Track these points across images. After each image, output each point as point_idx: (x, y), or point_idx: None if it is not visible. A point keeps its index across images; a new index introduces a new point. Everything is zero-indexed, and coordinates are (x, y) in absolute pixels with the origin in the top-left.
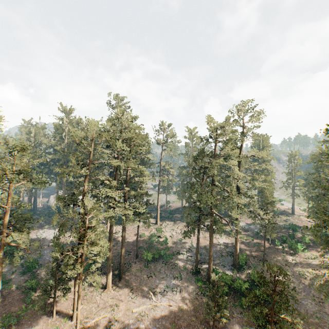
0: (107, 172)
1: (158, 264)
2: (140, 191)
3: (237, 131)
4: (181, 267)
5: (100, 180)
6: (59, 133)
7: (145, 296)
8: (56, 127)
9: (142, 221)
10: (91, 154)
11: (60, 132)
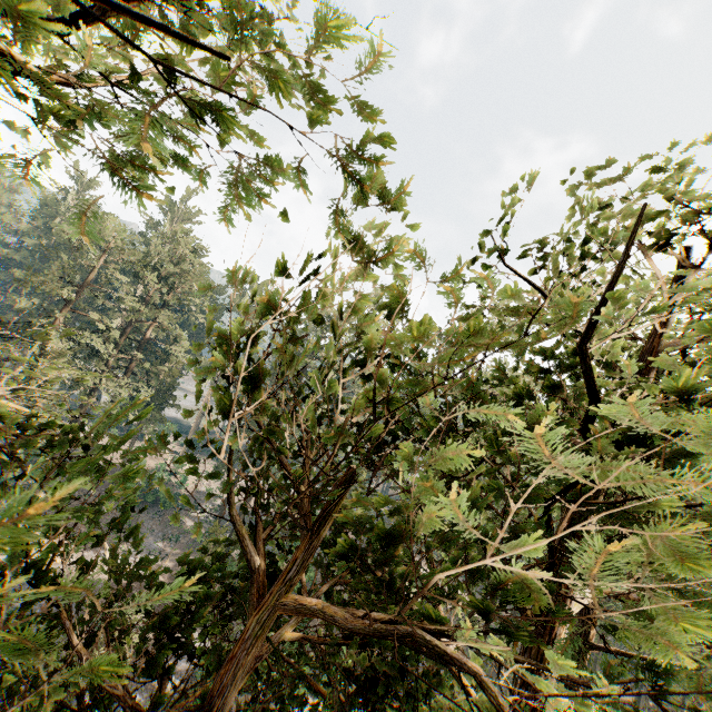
0: (117, 324)
1: (145, 513)
2: (161, 368)
3: (351, 330)
4: (188, 527)
5: (92, 323)
6: (47, 215)
7: (94, 549)
8: (46, 202)
9: (143, 420)
10: (93, 273)
11: (51, 215)
